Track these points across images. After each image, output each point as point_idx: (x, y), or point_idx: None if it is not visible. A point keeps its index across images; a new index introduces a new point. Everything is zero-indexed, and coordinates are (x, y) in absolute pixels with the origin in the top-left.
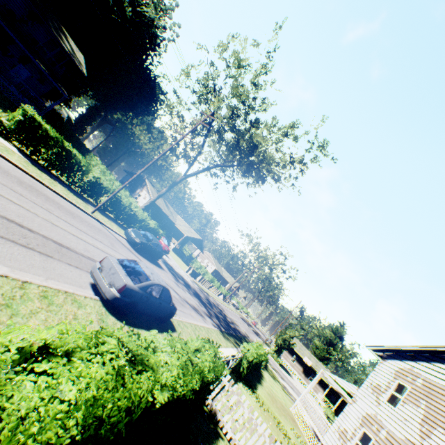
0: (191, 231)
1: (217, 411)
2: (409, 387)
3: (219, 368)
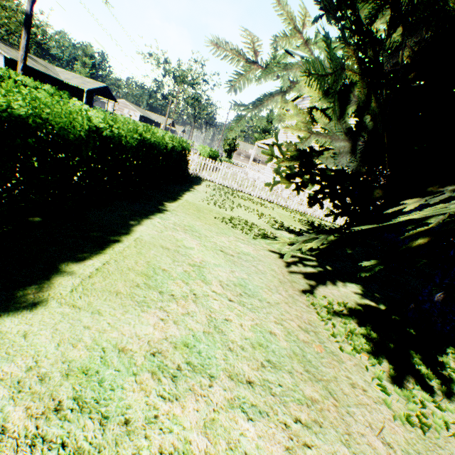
0: (87, 81)
1: (198, 174)
2: None
3: (187, 146)
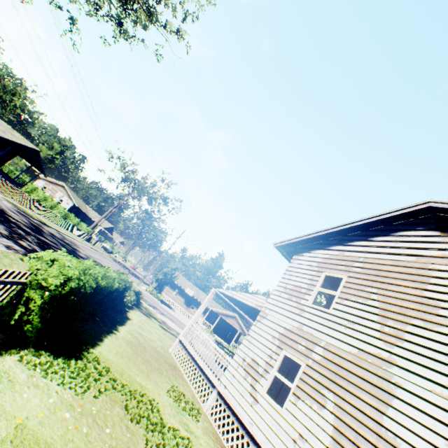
0: (14, 134)
1: None
2: (345, 277)
3: None
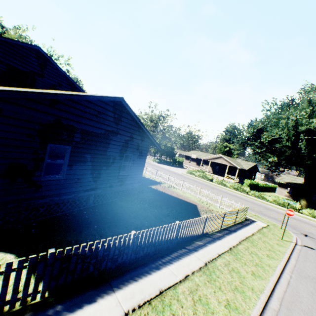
0: None
1: None
2: None
3: None
